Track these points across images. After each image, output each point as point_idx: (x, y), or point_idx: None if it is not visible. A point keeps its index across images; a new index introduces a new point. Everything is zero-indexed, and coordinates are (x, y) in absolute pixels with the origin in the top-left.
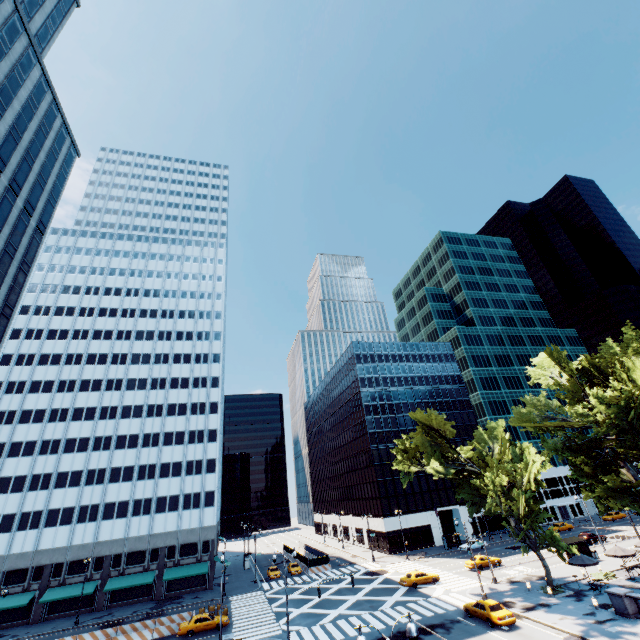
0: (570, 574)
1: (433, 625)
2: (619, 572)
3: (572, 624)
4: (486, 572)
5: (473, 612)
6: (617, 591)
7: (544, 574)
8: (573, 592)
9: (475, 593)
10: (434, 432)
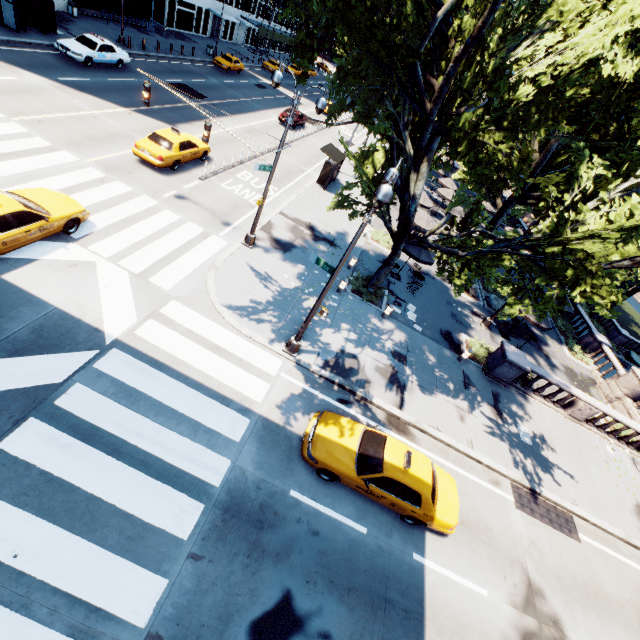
0: (342, 225)
1: (260, 636)
2: (380, 223)
3: (487, 437)
4: (194, 184)
5: (359, 490)
6: (522, 363)
7: (310, 219)
8: (389, 292)
9: (241, 306)
10: None
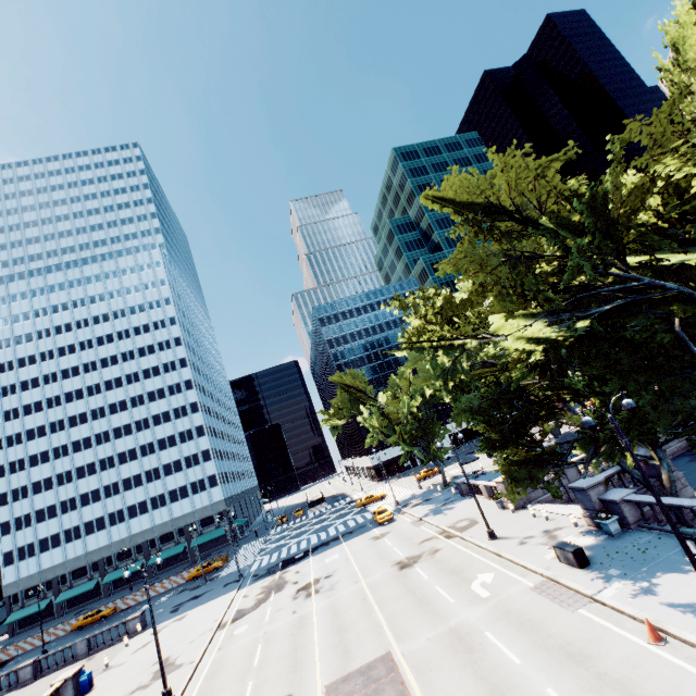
0: (476, 469)
1: (346, 533)
2: None
3: (426, 510)
4: (426, 481)
5: (373, 518)
6: (459, 481)
7: (459, 473)
8: None
9: (398, 501)
10: (353, 389)
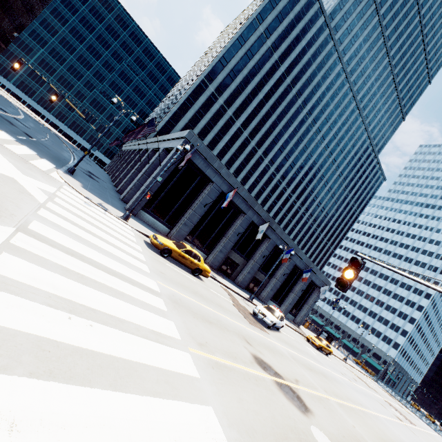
0: None
1: None
2: None
3: None
4: None
5: None
6: None
7: None
8: None
9: None
10: None
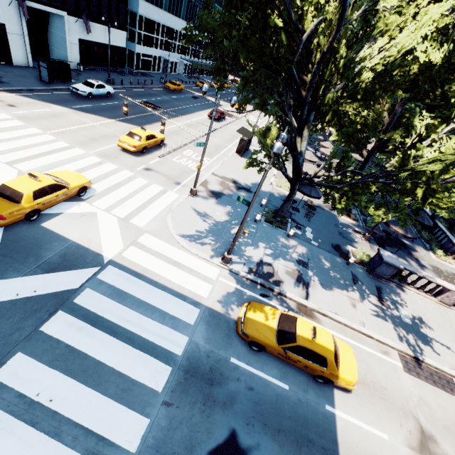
0: (255, 178)
1: None
2: (281, 175)
3: (375, 319)
4: (156, 161)
5: (280, 357)
6: (396, 263)
7: (233, 176)
8: (291, 220)
9: (189, 234)
10: None
